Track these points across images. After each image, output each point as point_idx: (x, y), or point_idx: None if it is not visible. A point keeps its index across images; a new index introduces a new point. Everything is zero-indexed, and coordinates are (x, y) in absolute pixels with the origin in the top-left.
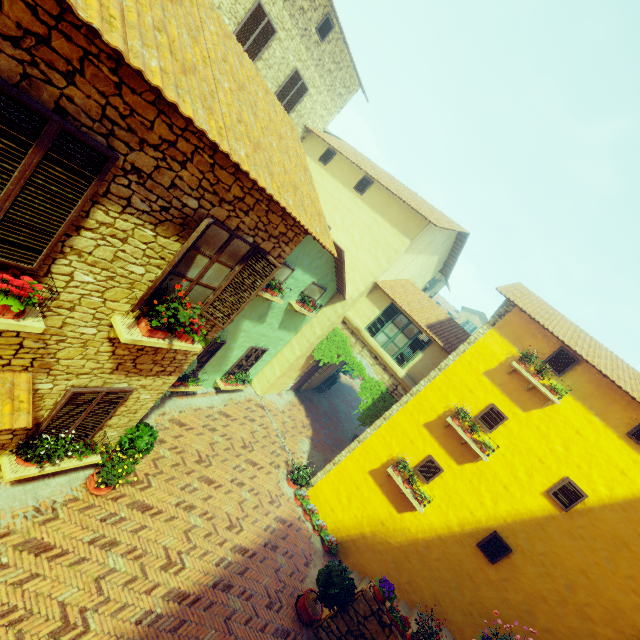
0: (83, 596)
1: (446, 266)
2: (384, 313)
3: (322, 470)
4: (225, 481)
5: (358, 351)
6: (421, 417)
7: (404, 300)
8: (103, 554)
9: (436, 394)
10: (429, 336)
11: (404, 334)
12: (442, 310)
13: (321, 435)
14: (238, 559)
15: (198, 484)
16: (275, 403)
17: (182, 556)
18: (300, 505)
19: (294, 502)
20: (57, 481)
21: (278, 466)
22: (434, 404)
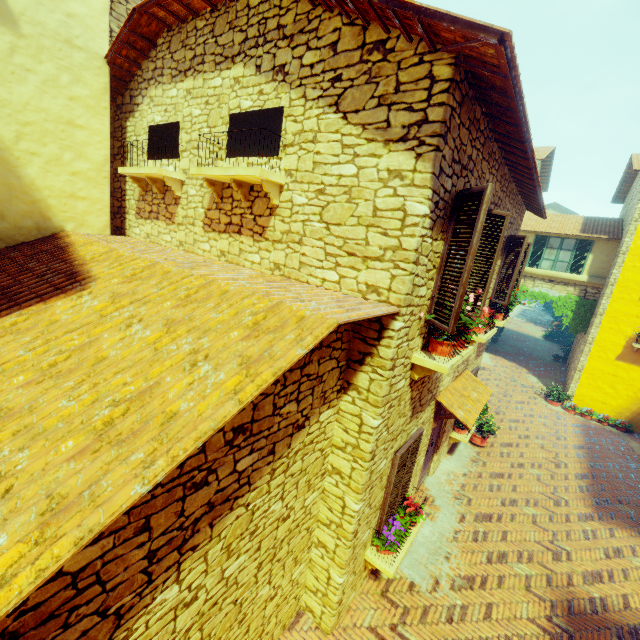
0: (543, 488)
1: (541, 183)
2: (534, 246)
3: (572, 381)
4: (522, 417)
5: (531, 285)
6: (633, 295)
7: (544, 227)
8: (524, 470)
9: (634, 272)
10: (588, 238)
11: (564, 250)
12: (573, 216)
13: (532, 368)
14: (584, 452)
15: (513, 424)
16: (485, 363)
17: (557, 459)
18: (574, 414)
19: (569, 414)
20: (461, 448)
21: (534, 398)
22: (637, 280)
